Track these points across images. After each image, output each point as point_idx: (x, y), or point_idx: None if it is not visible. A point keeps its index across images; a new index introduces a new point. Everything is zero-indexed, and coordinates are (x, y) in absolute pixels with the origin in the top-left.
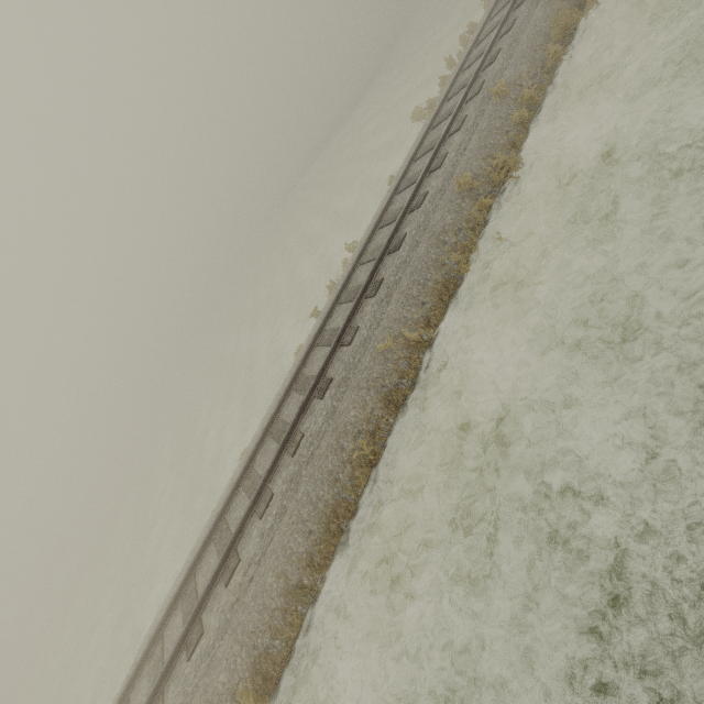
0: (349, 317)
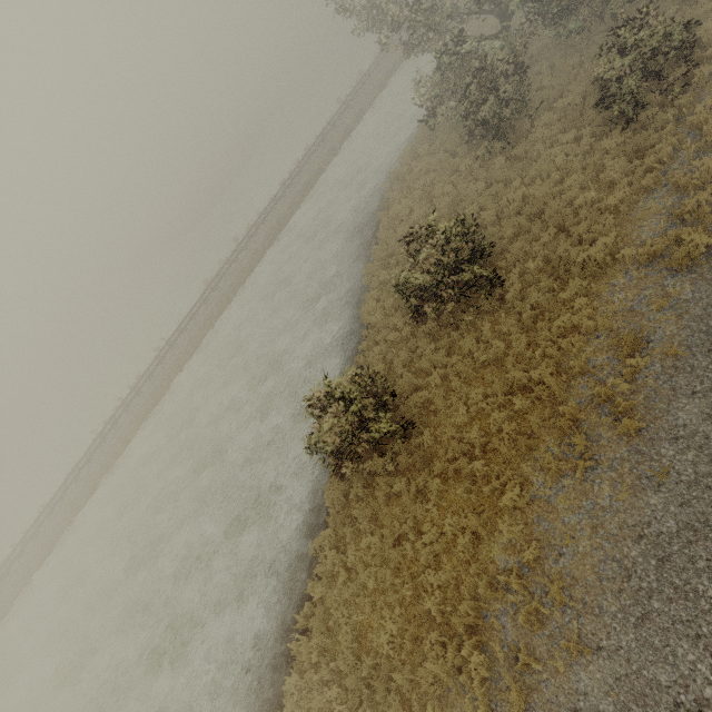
0: None
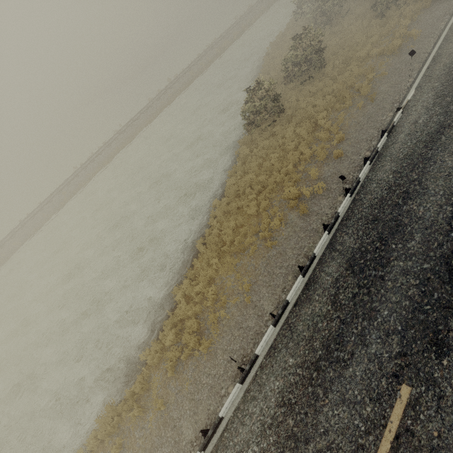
0: (15, 232)
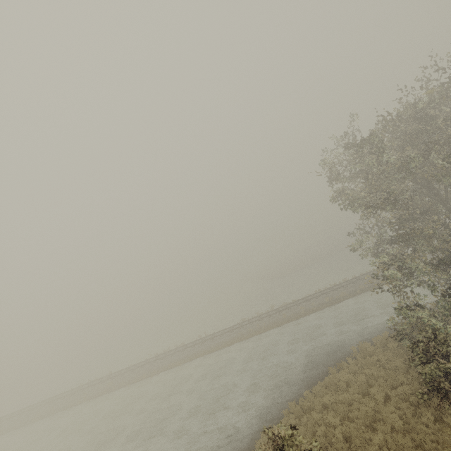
0: (67, 395)
